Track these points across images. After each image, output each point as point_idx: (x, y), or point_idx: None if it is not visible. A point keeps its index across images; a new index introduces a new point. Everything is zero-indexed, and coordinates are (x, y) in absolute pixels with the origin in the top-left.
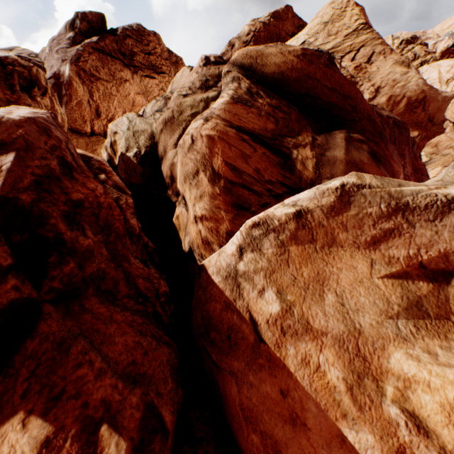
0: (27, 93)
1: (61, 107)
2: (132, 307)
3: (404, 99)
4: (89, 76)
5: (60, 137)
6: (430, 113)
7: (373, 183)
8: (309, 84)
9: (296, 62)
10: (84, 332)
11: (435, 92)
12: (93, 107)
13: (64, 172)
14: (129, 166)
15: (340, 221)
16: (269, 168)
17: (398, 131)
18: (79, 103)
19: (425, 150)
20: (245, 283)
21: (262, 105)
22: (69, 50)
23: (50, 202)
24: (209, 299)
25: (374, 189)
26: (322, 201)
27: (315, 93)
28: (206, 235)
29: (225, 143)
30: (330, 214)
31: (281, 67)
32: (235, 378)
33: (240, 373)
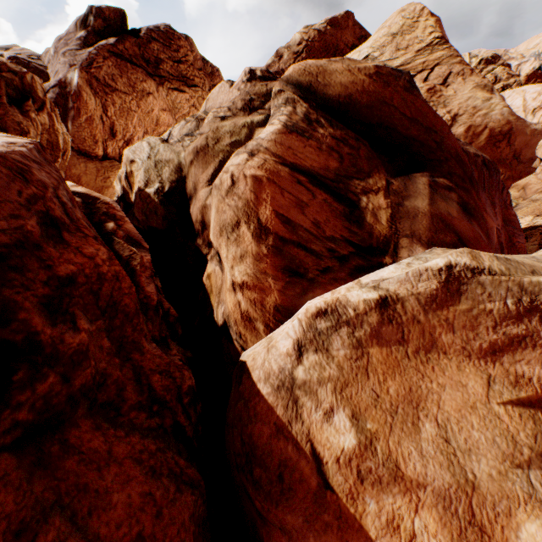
0: (17, 107)
1: (66, 123)
2: (142, 424)
3: (486, 131)
4: (102, 86)
5: (46, 181)
6: (516, 148)
7: (494, 266)
8: (384, 112)
9: (367, 82)
10: (63, 498)
11: (522, 124)
12: (107, 125)
13: (48, 235)
14: (148, 205)
15: (445, 317)
16: (331, 220)
17: (488, 173)
18: (90, 119)
19: (510, 193)
20: (305, 398)
21: (323, 136)
22: (80, 52)
23: (21, 286)
24: (253, 417)
25: (497, 277)
26: (418, 286)
27: (391, 123)
28: (247, 309)
29: (276, 187)
30: (429, 306)
31: (348, 88)
32: (288, 538)
33: (296, 532)
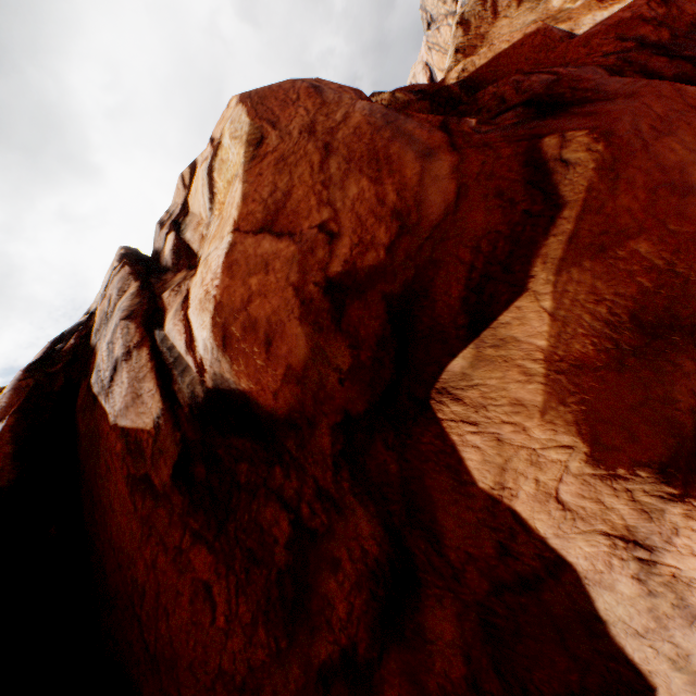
0: None
1: None
2: None
3: None
4: None
5: None
6: None
7: (465, 9)
8: None
9: None
10: None
11: None
12: None
13: None
14: None
15: (473, 29)
16: None
17: None
18: None
19: None
20: None
21: None
22: None
23: None
24: None
25: (468, 6)
26: (457, 37)
27: None
28: None
29: None
30: (466, 34)
31: None
32: None
33: None
